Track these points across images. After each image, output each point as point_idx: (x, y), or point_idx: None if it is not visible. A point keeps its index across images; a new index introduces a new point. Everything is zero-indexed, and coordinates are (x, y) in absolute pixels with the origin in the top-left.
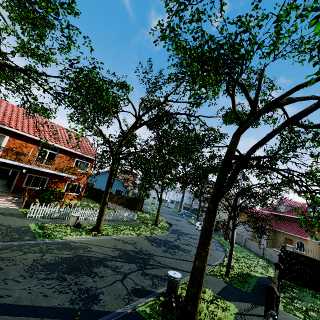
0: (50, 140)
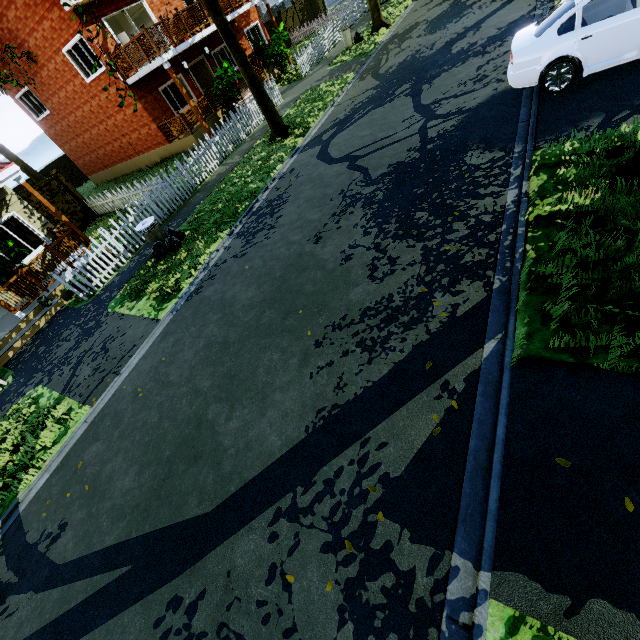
0: None
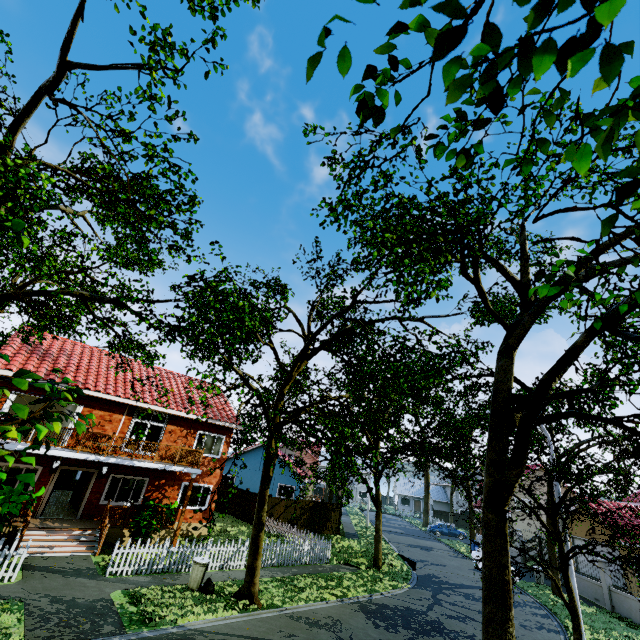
0: (152, 402)
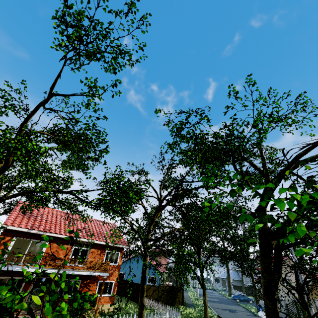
0: (83, 237)
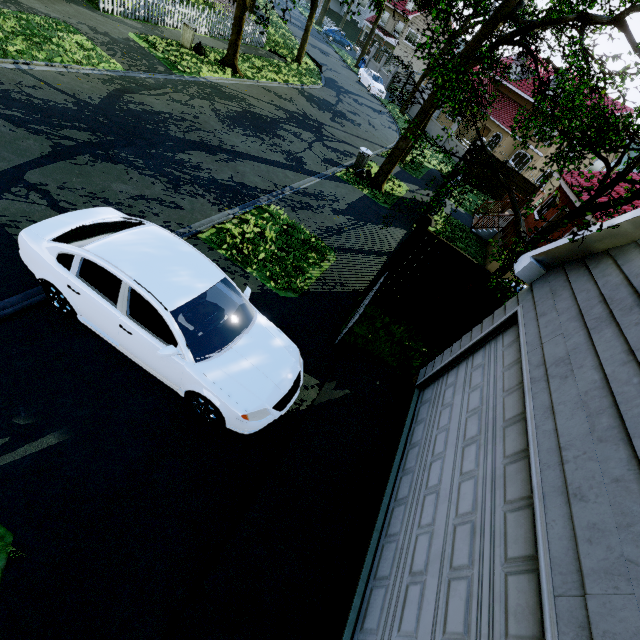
0: None
